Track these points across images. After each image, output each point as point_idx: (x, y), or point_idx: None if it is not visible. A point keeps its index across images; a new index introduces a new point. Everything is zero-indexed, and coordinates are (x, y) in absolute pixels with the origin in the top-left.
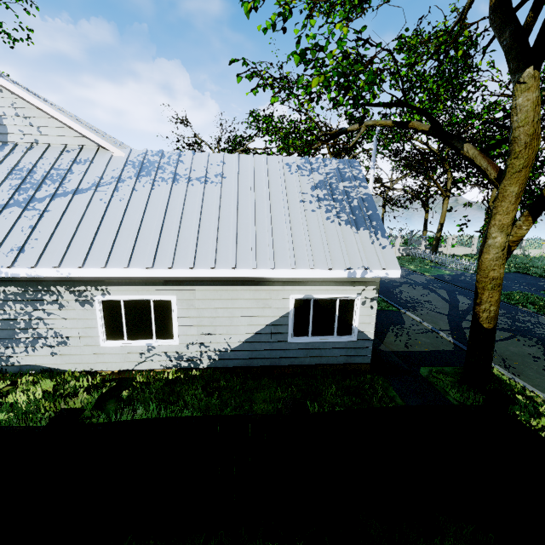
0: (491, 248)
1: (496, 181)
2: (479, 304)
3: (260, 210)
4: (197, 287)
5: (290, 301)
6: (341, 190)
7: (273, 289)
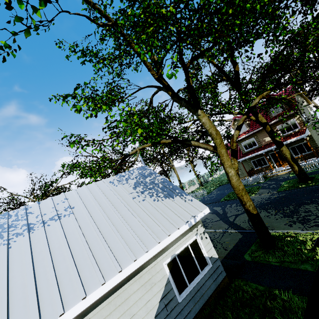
0: (232, 176)
1: (214, 150)
2: (245, 204)
3: (112, 217)
4: (91, 313)
5: (165, 268)
6: (149, 182)
7: (151, 267)
